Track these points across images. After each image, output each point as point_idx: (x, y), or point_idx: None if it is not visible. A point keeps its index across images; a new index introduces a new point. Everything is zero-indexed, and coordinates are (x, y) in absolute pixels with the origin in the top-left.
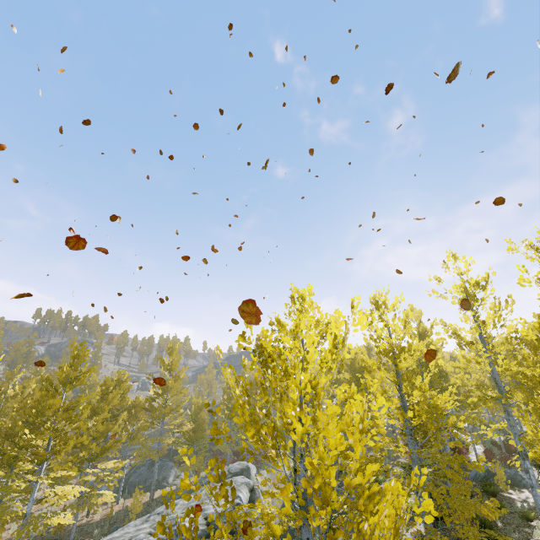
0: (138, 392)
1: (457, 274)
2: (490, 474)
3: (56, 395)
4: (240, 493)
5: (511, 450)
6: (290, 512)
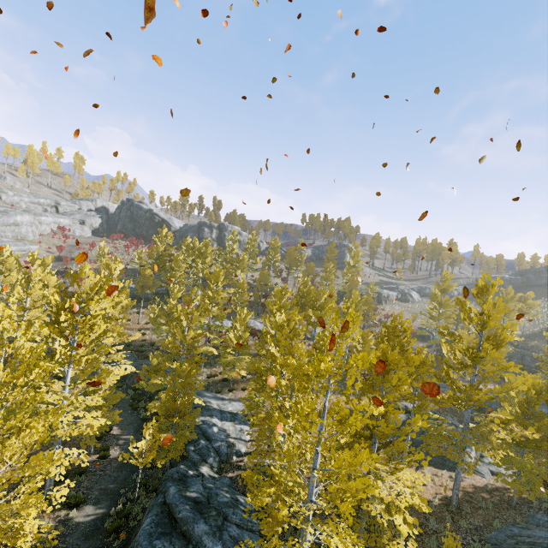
0: (398, 303)
1: None
2: None
3: (322, 315)
4: None
5: None
6: None
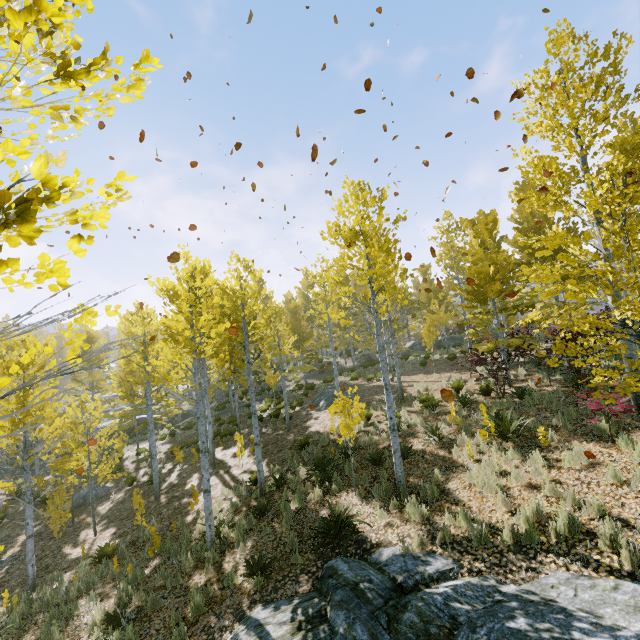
0: None
1: None
2: None
3: None
4: None
5: None
6: None
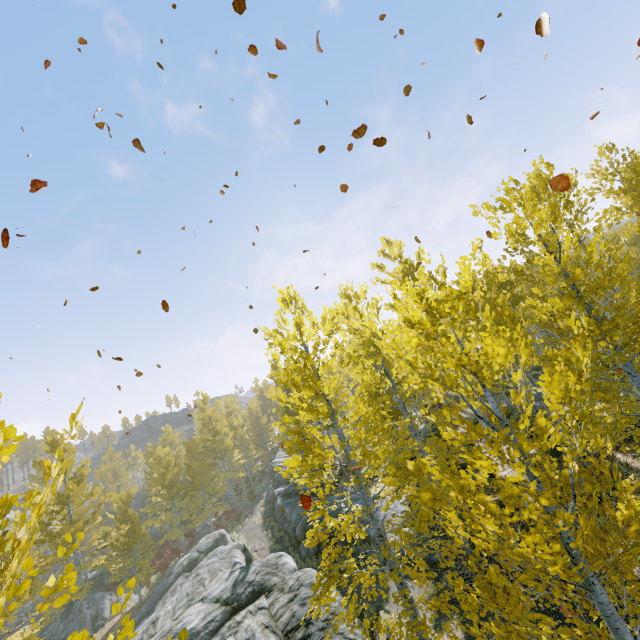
0: None
1: (394, 258)
2: (435, 428)
3: None
4: (236, 558)
5: (440, 405)
6: (560, 396)
